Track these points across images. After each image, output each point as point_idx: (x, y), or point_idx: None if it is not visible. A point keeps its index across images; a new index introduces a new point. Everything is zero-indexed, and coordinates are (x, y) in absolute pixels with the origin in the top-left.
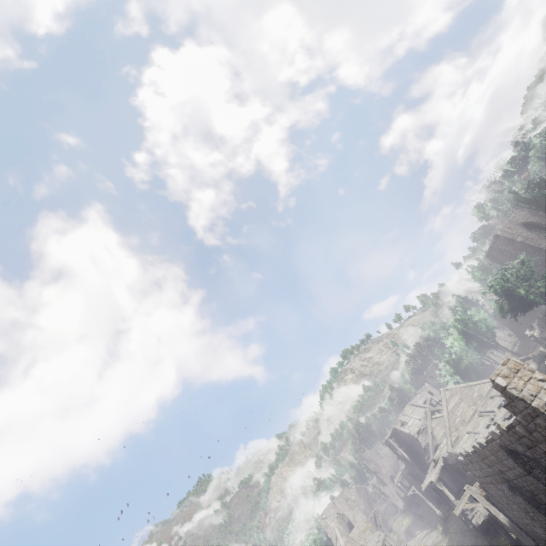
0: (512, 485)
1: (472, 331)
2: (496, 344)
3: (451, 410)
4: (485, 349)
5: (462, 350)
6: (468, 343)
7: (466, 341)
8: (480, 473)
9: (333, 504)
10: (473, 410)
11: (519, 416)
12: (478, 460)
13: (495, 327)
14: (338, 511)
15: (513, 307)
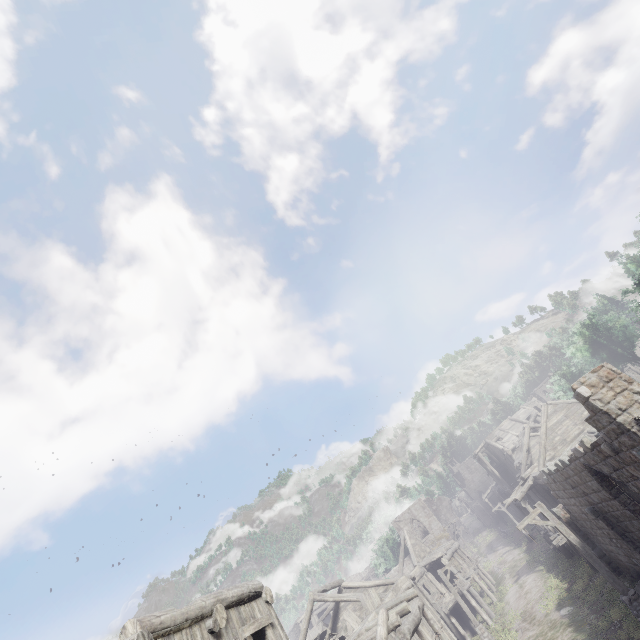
0: (596, 508)
1: (603, 339)
2: (633, 356)
3: (551, 427)
4: (617, 362)
5: (588, 361)
6: (595, 353)
7: (592, 351)
8: (564, 494)
9: (408, 510)
10: (579, 430)
11: (603, 432)
12: (561, 479)
13: (635, 335)
14: (413, 517)
15: None
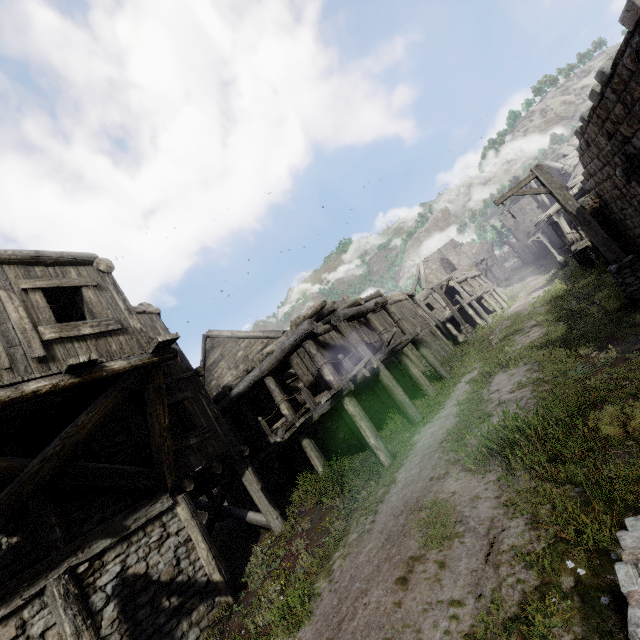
0: (634, 164)
1: None
2: None
3: None
4: None
5: None
6: None
7: None
8: (597, 165)
9: (438, 251)
10: None
11: None
12: (595, 132)
13: None
14: (442, 256)
15: None
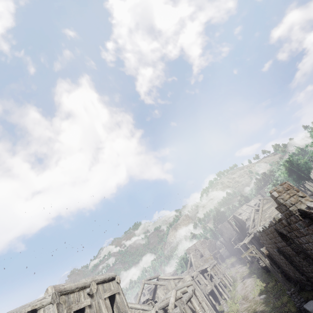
0: (280, 250)
1: (294, 168)
2: (308, 178)
3: (264, 210)
4: (300, 180)
5: (287, 179)
6: (290, 175)
7: (288, 174)
8: (266, 242)
9: (194, 244)
10: (278, 212)
11: (283, 214)
12: (264, 235)
13: (310, 167)
14: (196, 248)
15: None
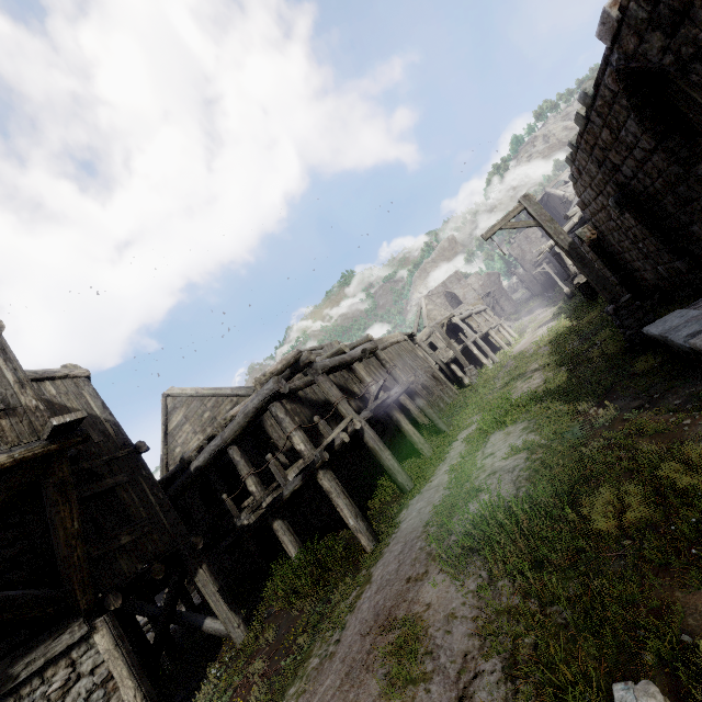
0: (627, 194)
1: None
2: None
3: None
4: None
5: None
6: None
7: None
8: (590, 195)
9: (442, 284)
10: None
11: None
12: (585, 159)
13: None
14: (447, 290)
15: None
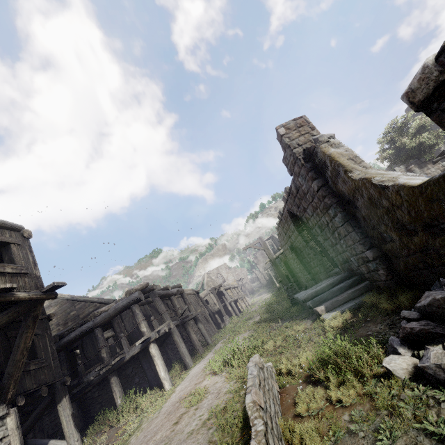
0: (293, 246)
1: None
2: None
3: None
4: None
5: None
6: None
7: None
8: (283, 243)
9: (216, 268)
10: None
11: (288, 168)
12: (281, 230)
13: None
14: (218, 272)
15: (393, 155)
